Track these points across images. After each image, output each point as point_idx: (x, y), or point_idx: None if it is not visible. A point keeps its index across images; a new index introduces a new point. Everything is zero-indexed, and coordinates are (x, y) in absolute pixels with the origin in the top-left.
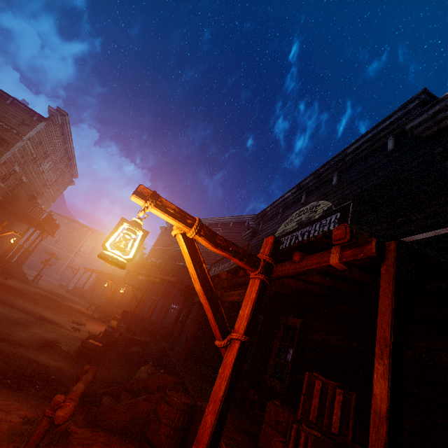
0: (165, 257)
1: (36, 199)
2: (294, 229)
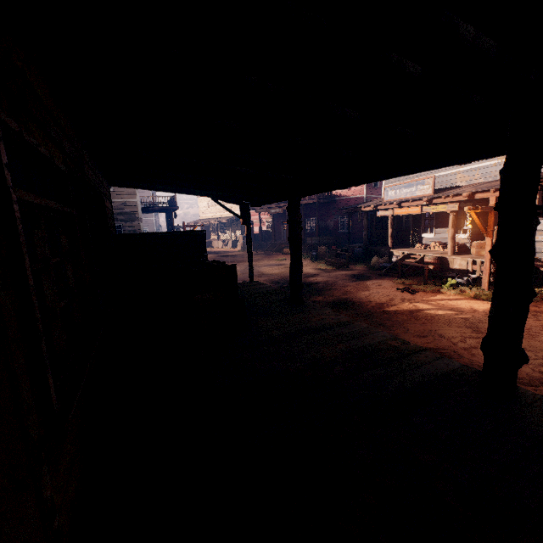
0: None
1: None
2: None
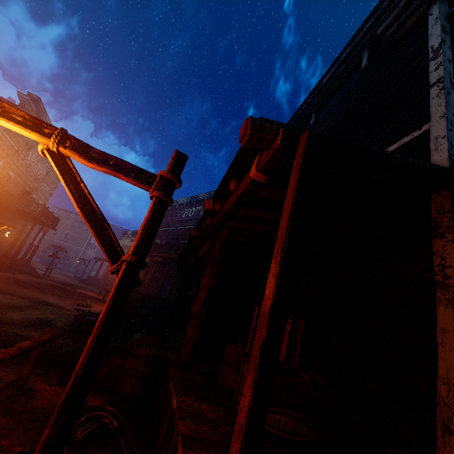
0: (169, 238)
1: (30, 194)
2: None
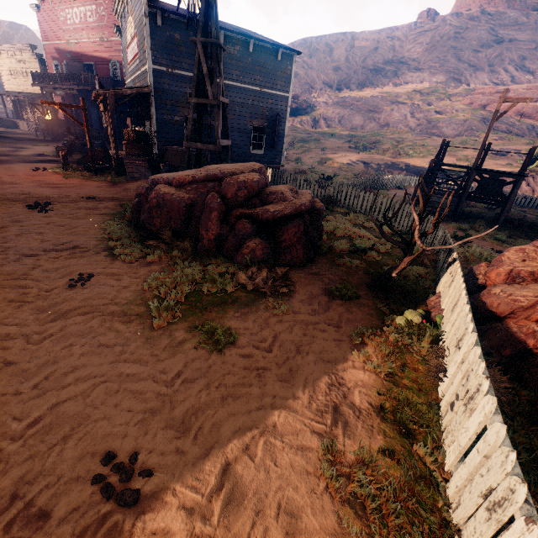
0: (67, 57)
1: None
2: (130, 41)
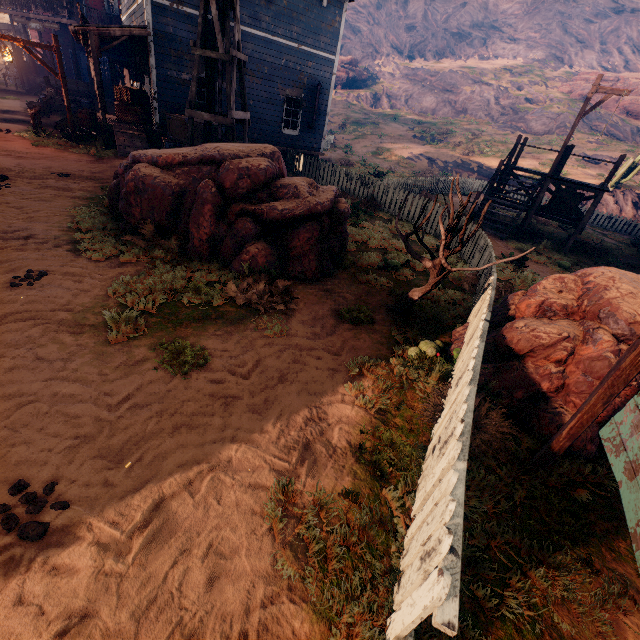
0: None
1: None
2: None
